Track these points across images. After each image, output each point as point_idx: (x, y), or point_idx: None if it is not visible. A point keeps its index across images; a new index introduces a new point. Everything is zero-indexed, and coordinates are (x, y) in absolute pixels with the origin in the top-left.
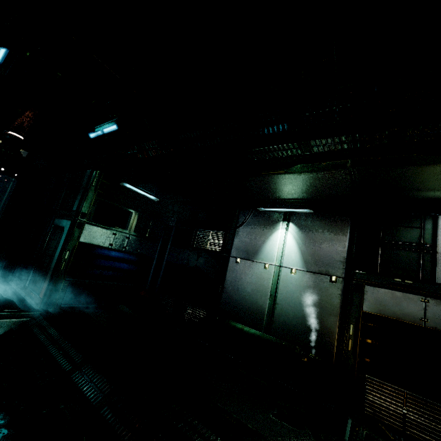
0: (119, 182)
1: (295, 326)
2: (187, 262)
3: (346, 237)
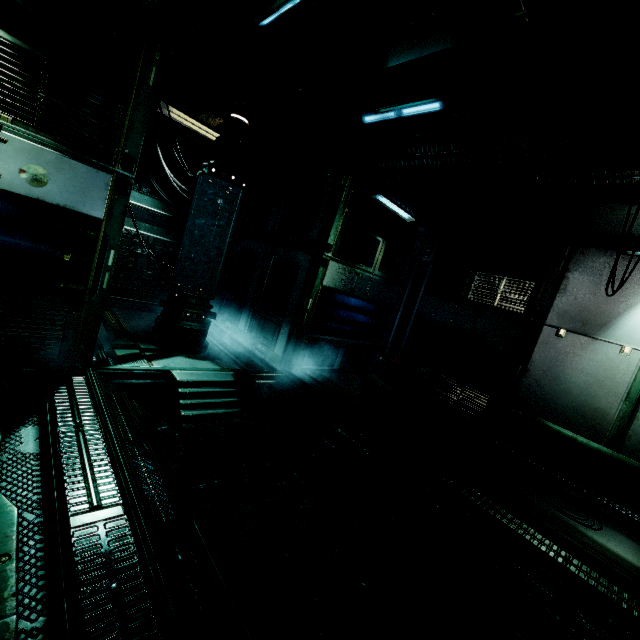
0: (371, 194)
1: None
2: (453, 321)
3: None
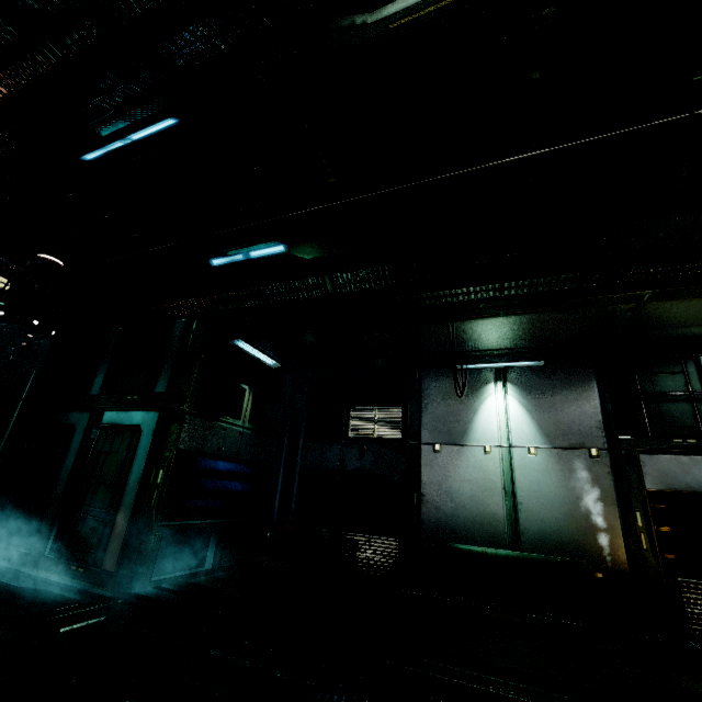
0: (229, 339)
1: (558, 532)
2: (341, 463)
3: (595, 394)
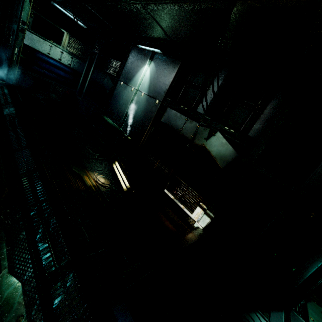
0: (50, 1)
1: (132, 125)
2: (99, 81)
3: (173, 75)
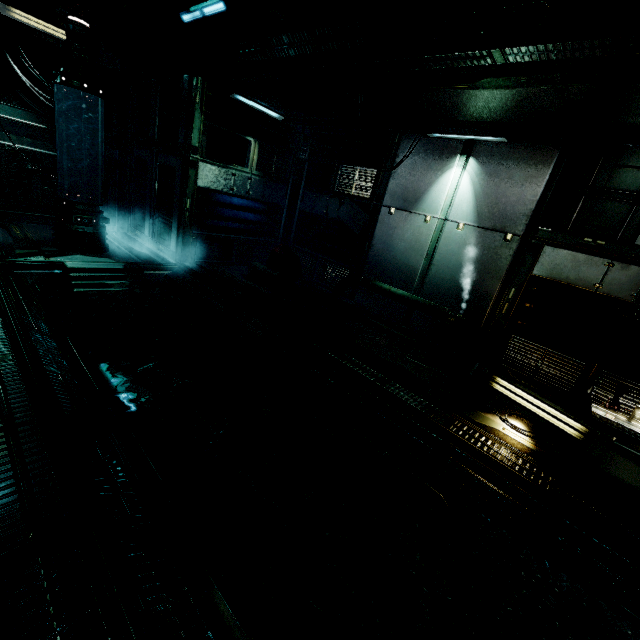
0: (229, 94)
1: (450, 289)
2: (325, 212)
3: (544, 181)
